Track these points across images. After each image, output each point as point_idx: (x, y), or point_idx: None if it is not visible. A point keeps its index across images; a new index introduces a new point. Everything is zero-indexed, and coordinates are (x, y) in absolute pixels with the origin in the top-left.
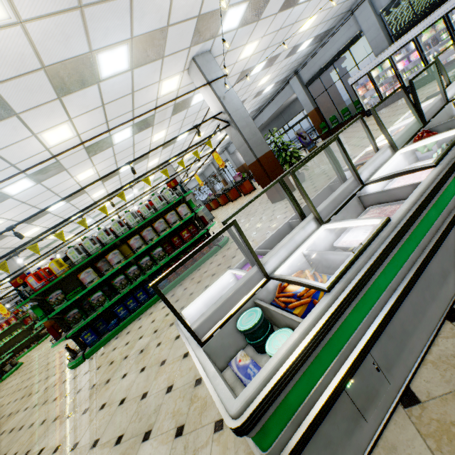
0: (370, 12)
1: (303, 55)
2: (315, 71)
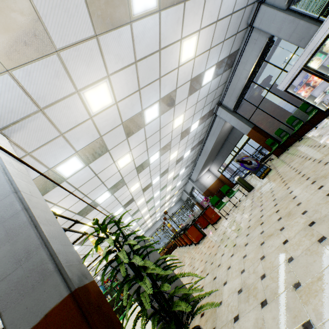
0: (272, 12)
1: (216, 87)
2: (237, 95)
